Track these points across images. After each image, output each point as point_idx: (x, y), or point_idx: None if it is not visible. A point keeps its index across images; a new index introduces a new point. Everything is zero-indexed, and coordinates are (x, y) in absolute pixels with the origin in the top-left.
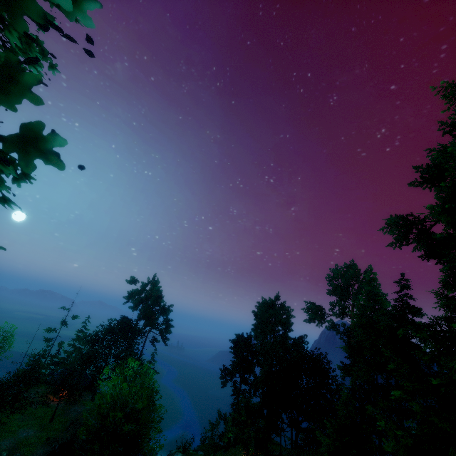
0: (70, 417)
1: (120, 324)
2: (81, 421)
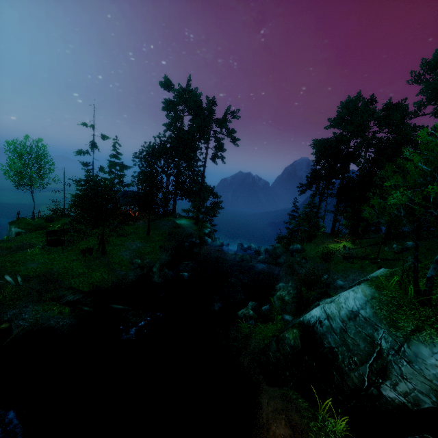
0: (163, 230)
1: (176, 138)
2: (176, 232)
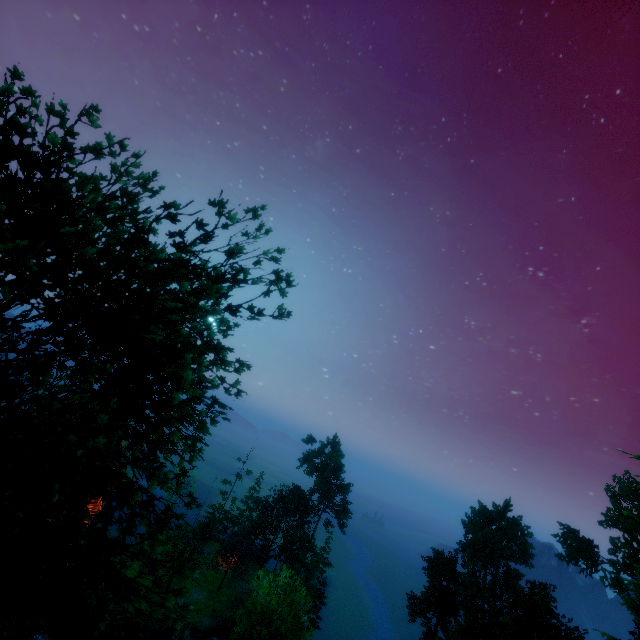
0: (235, 591)
1: (292, 494)
2: (245, 601)
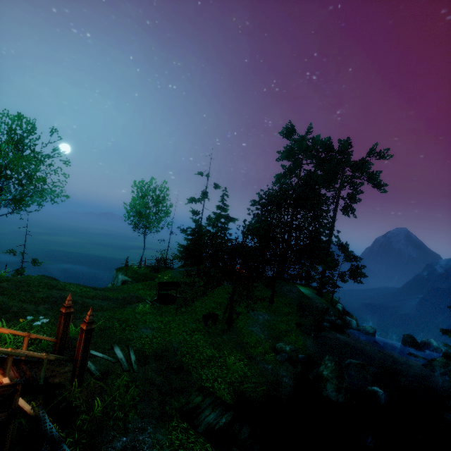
0: (289, 298)
1: (304, 183)
2: (307, 304)
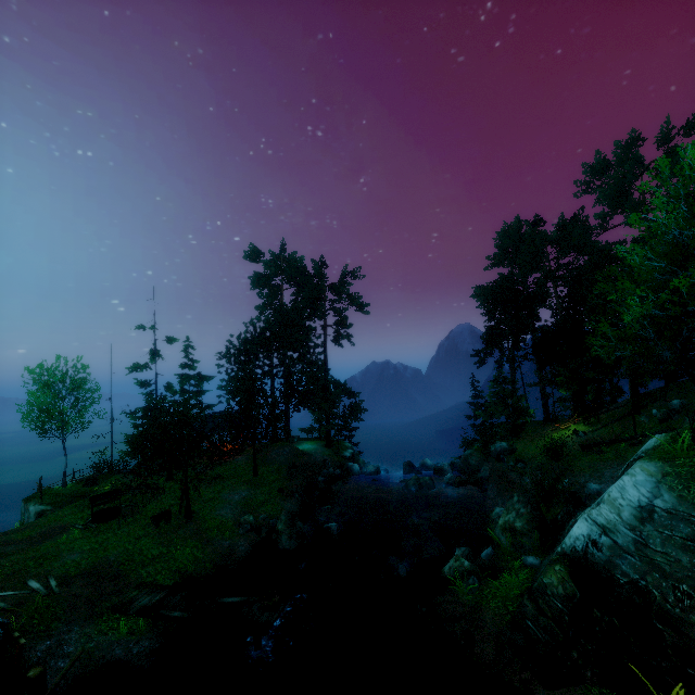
0: (278, 463)
1: (279, 320)
2: (300, 463)
